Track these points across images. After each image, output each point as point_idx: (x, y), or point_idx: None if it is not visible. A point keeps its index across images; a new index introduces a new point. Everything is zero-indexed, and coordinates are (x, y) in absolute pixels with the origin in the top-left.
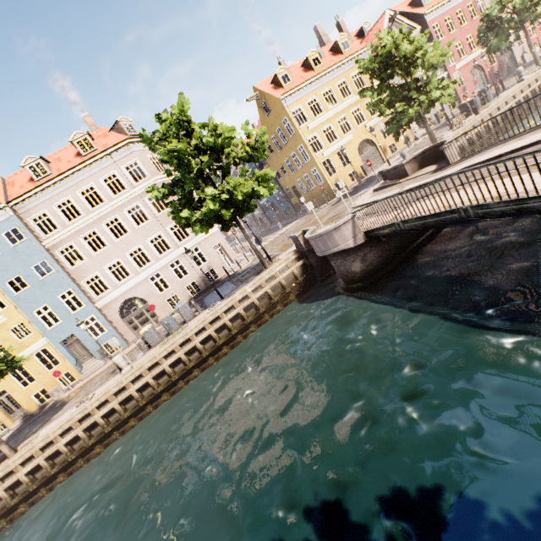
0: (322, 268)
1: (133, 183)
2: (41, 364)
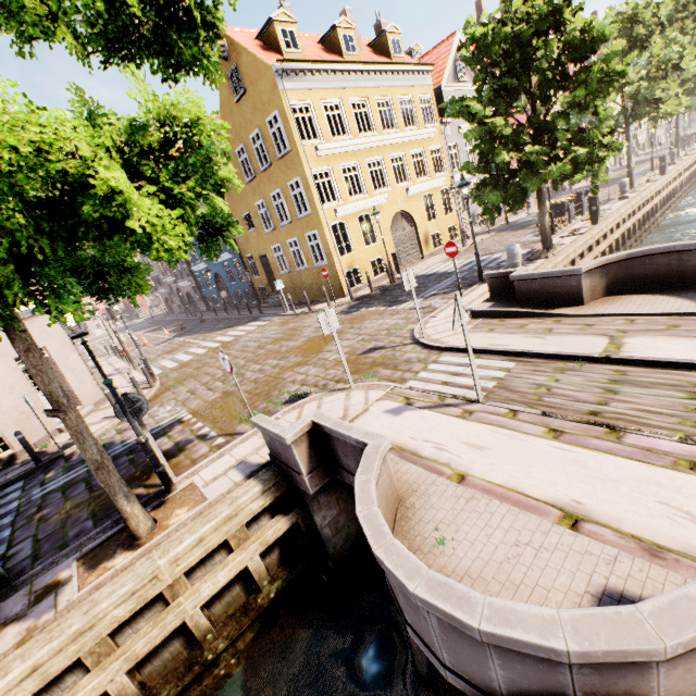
0: (348, 538)
1: None
2: None
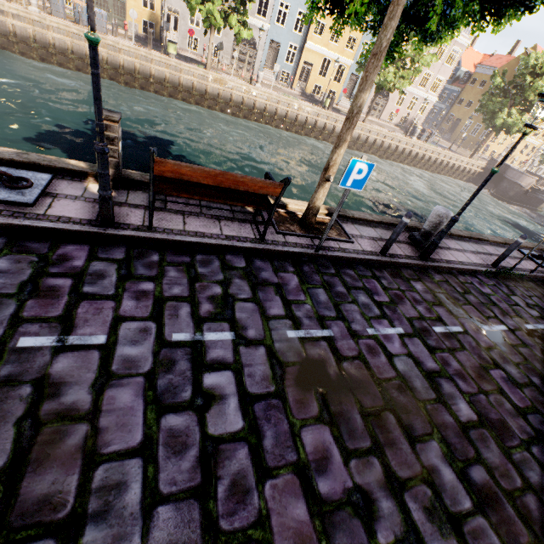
0: (481, 181)
1: (462, 30)
2: (335, 73)
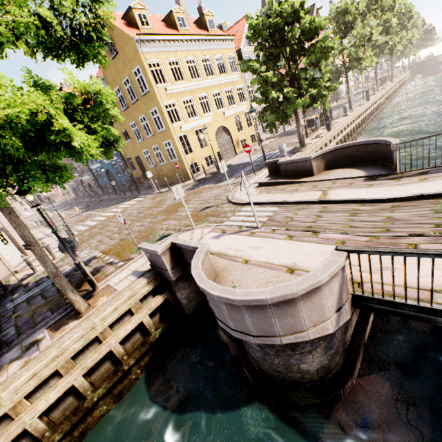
0: (196, 305)
1: None
2: None
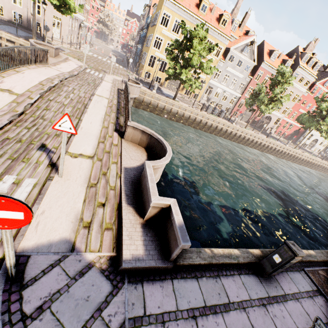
0: None
1: None
2: None
